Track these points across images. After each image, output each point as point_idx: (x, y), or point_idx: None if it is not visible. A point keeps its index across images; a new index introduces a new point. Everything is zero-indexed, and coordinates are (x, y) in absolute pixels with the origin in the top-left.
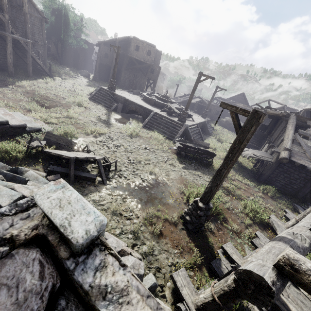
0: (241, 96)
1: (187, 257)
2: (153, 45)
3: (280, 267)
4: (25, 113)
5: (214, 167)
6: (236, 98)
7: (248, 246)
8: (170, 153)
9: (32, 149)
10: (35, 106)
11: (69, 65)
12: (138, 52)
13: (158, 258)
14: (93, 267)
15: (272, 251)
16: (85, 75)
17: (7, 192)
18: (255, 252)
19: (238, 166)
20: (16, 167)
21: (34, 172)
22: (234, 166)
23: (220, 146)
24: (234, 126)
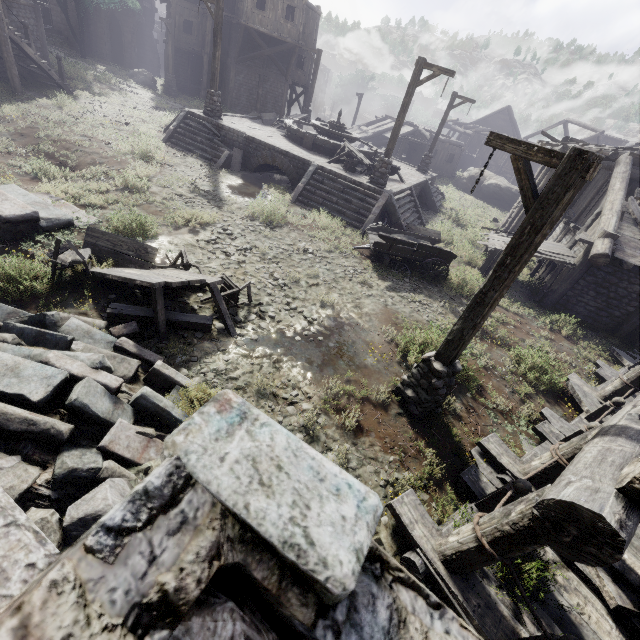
0: (504, 116)
1: (415, 467)
2: None
3: (633, 494)
4: (27, 185)
5: (451, 283)
6: (492, 120)
7: (527, 437)
8: (358, 258)
9: (64, 270)
10: (46, 166)
11: (103, 59)
12: (263, 14)
13: (359, 474)
14: (380, 635)
15: (608, 460)
16: (144, 81)
17: (35, 371)
18: (542, 449)
19: None
20: (40, 313)
21: (80, 321)
22: None
23: (460, 237)
24: (521, 191)
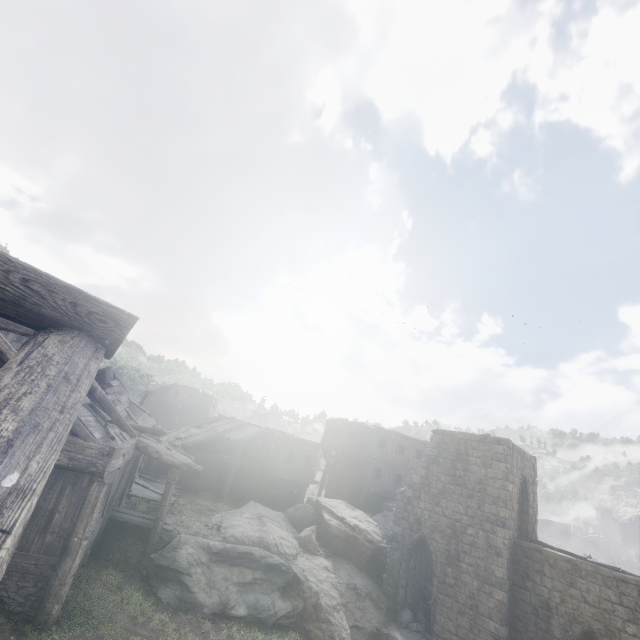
0: None
1: None
2: (197, 389)
3: None
4: None
5: None
6: None
7: None
8: None
9: None
10: None
11: None
12: (177, 396)
13: None
14: None
15: None
16: None
17: None
18: None
19: None
20: None
21: None
22: None
23: None
24: None
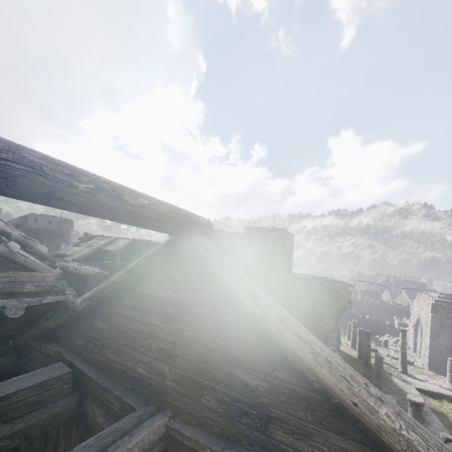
0: None
1: None
2: (54, 216)
3: None
4: None
5: None
6: None
7: None
8: None
9: None
10: None
11: None
12: (37, 223)
13: None
14: None
15: None
16: None
17: None
18: None
19: None
20: None
21: None
22: None
23: None
24: None
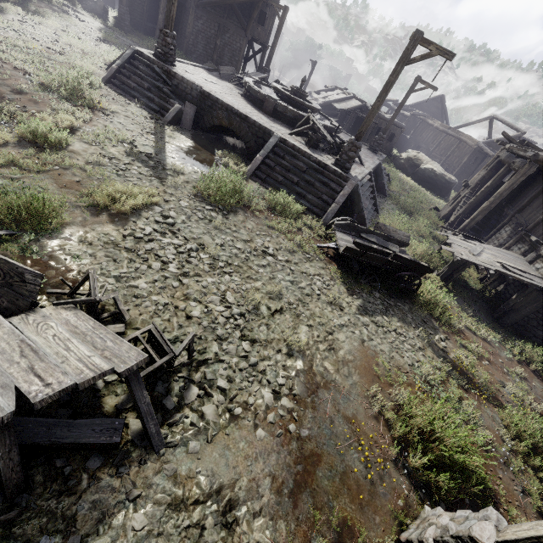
0: (437, 103)
1: None
2: None
3: None
4: None
5: (423, 301)
6: (426, 106)
7: None
8: (323, 260)
9: None
10: None
11: None
12: None
13: None
14: None
15: None
16: (94, 8)
17: None
18: None
19: (458, 285)
20: None
21: None
22: (452, 287)
23: (411, 228)
24: None
